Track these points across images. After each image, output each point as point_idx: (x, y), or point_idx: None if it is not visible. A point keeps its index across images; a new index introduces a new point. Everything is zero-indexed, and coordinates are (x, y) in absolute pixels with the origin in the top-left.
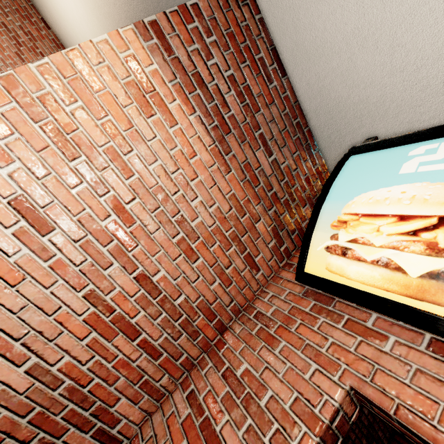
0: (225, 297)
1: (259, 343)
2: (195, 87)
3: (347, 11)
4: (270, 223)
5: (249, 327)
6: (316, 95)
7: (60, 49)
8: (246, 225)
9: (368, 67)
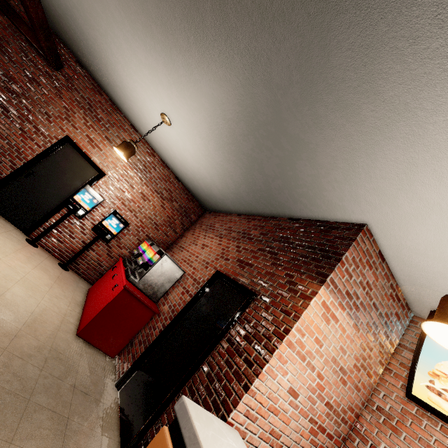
0: (358, 398)
1: (388, 430)
2: (346, 297)
3: (435, 265)
4: (377, 349)
5: (375, 416)
6: (405, 275)
7: (146, 146)
8: (367, 356)
9: (445, 284)
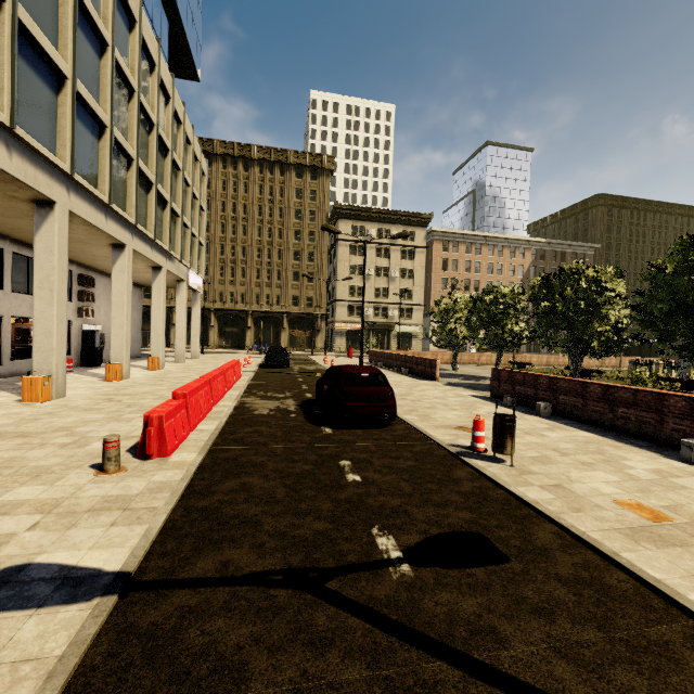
0: None
1: None
2: None
3: None
4: None
5: None
6: None
7: None
8: None
9: None
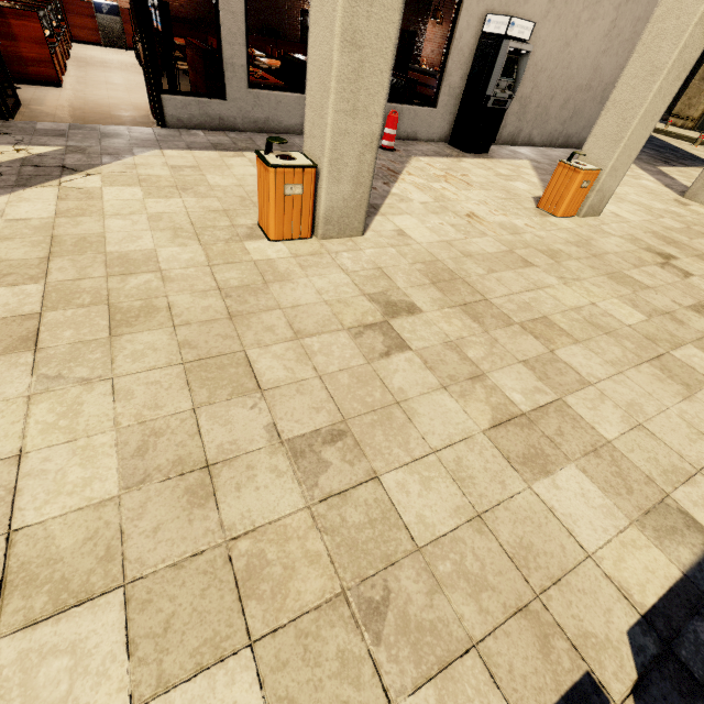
0: None
1: None
2: None
3: None
4: None
5: None
6: None
7: None
8: None
9: None
